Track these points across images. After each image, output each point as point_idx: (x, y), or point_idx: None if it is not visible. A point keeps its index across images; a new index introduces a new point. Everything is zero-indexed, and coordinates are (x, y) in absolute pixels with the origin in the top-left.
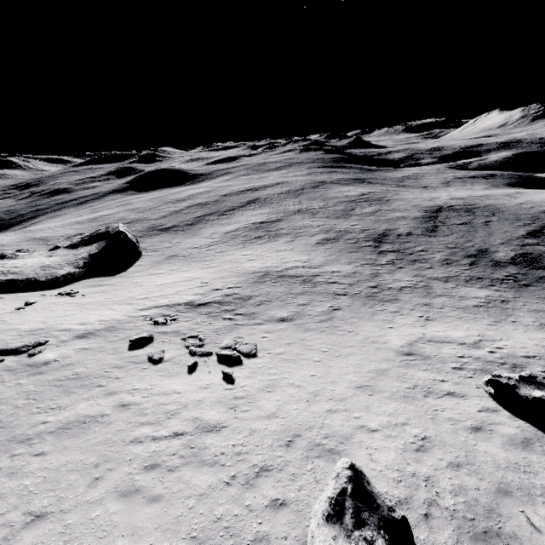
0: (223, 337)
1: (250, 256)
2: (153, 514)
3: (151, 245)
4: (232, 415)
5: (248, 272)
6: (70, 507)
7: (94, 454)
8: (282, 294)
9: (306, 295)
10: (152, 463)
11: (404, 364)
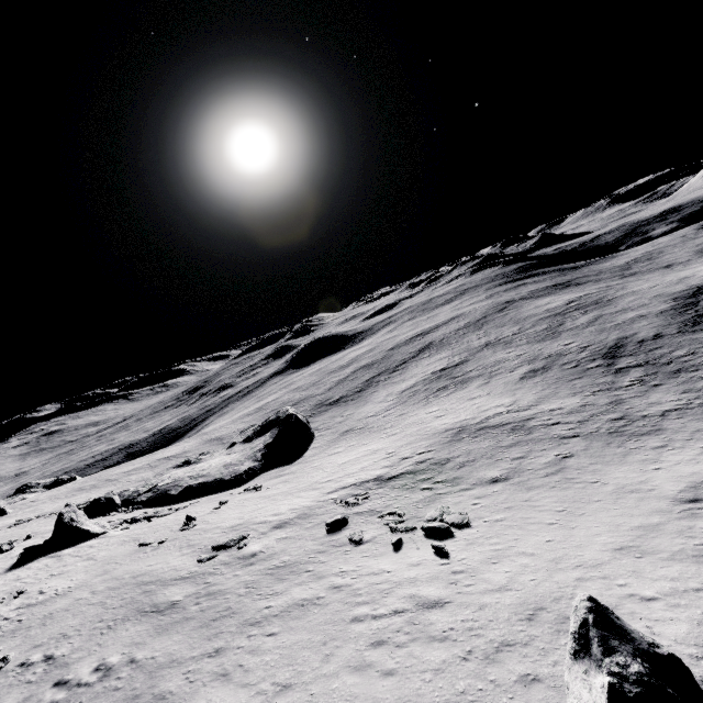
0: (425, 510)
1: (437, 412)
2: (390, 687)
3: (322, 424)
4: (453, 590)
5: (438, 431)
6: (310, 680)
7: (319, 633)
8: (487, 449)
9: (519, 446)
10: (378, 640)
11: (688, 515)
